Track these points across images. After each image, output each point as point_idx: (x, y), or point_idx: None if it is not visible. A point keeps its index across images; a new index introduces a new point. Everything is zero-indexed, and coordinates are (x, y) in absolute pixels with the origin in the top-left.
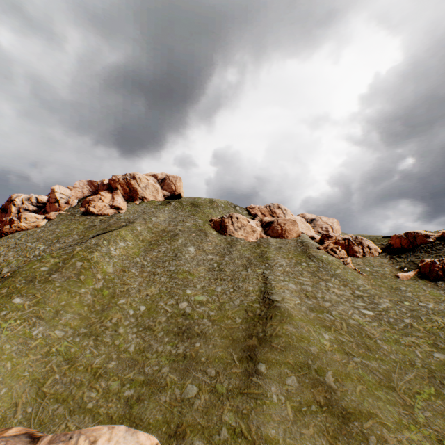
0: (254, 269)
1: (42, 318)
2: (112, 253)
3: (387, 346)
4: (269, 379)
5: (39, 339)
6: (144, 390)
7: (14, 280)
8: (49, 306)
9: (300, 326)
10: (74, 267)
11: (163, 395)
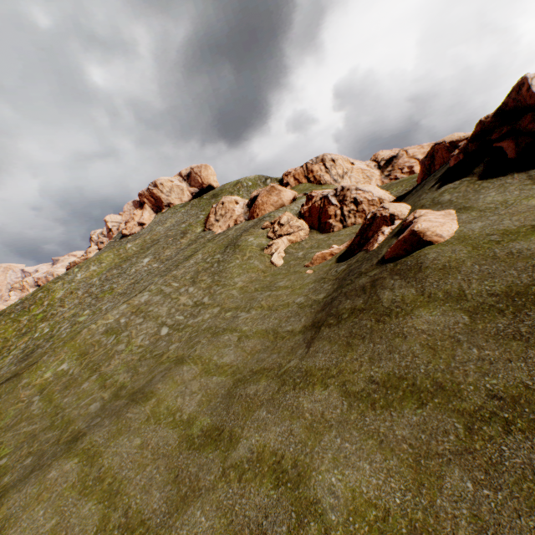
0: (155, 277)
1: None
2: (77, 279)
3: (89, 384)
4: None
5: None
6: None
7: None
8: None
9: (58, 354)
10: (35, 299)
11: None
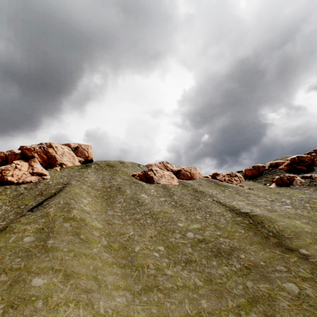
0: (204, 199)
1: (90, 291)
2: (86, 210)
3: None
4: (316, 255)
5: (113, 315)
6: (260, 308)
7: (2, 262)
8: (82, 276)
9: (282, 221)
10: (65, 229)
11: (280, 302)
